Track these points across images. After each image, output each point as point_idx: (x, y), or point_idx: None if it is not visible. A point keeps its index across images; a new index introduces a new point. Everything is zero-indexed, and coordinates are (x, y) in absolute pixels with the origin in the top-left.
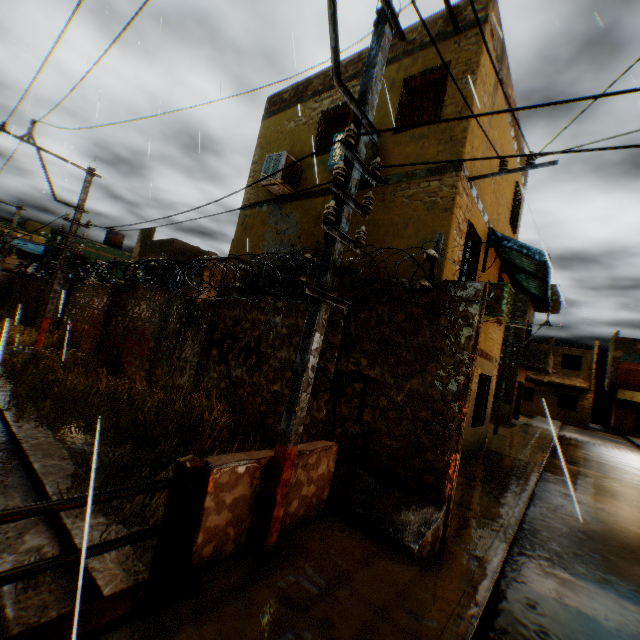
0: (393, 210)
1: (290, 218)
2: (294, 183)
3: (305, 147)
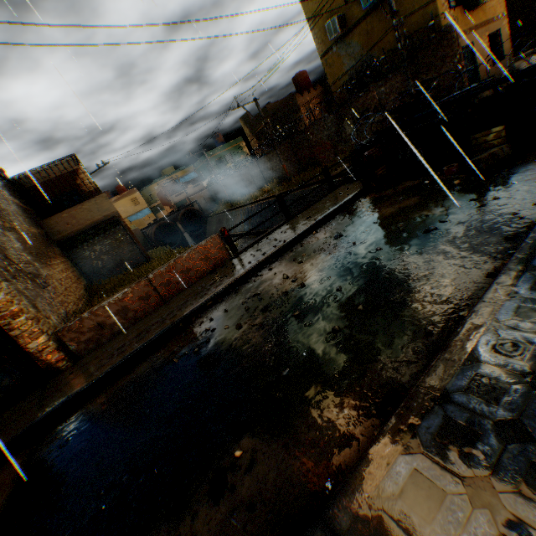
0: (403, 5)
1: (352, 45)
2: (345, 27)
3: (338, 3)
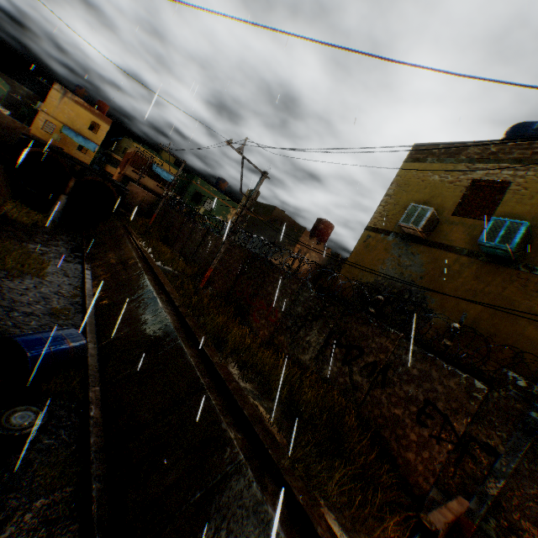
0: (532, 299)
1: (415, 258)
2: (428, 232)
3: (446, 203)
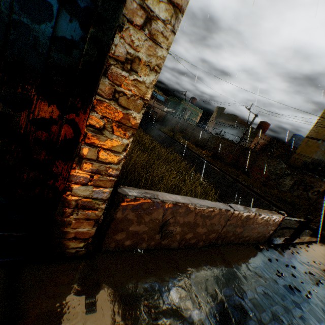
0: None
1: None
2: None
3: None
